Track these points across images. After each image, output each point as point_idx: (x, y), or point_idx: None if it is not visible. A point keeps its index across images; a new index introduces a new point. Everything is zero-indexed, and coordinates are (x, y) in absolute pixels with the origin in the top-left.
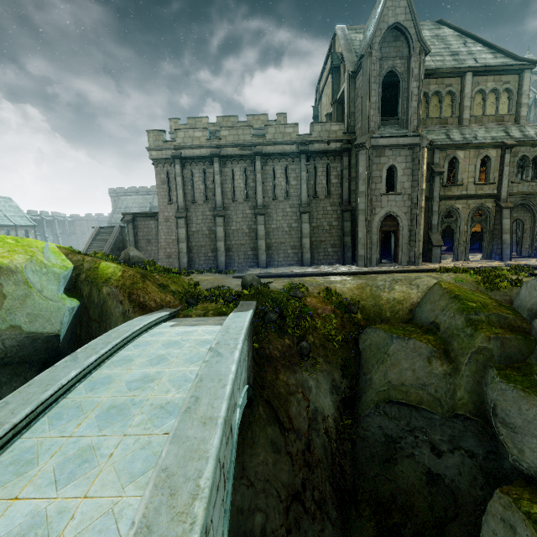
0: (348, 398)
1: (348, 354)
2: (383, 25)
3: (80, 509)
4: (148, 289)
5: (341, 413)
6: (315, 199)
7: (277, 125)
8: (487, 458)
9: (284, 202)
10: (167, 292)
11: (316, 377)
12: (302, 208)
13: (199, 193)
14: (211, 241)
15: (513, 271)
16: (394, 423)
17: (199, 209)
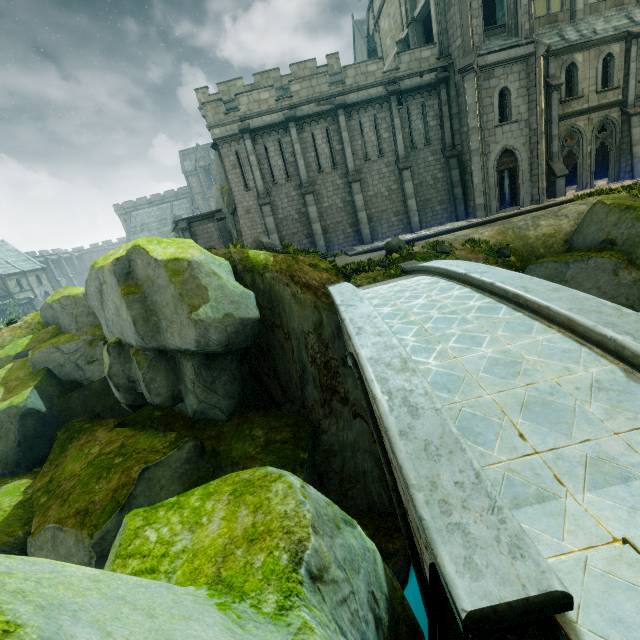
0: None
1: None
2: None
3: (516, 348)
4: (304, 270)
5: None
6: (413, 150)
7: (356, 64)
8: None
9: (378, 162)
10: (320, 270)
11: None
12: (401, 164)
13: (278, 171)
14: (303, 225)
15: None
16: None
17: (282, 190)
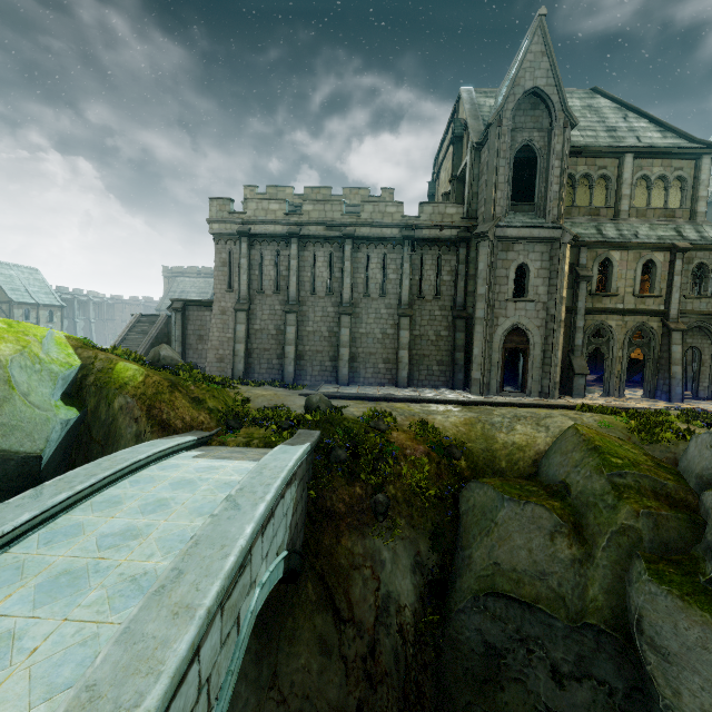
0: (437, 581)
1: (443, 517)
2: (518, 89)
3: None
4: (175, 403)
5: (425, 603)
6: (419, 299)
7: (376, 202)
8: (629, 697)
9: (378, 300)
10: (202, 408)
11: (394, 547)
12: (401, 310)
13: (268, 281)
14: (279, 344)
15: (684, 417)
16: (499, 626)
17: (266, 301)
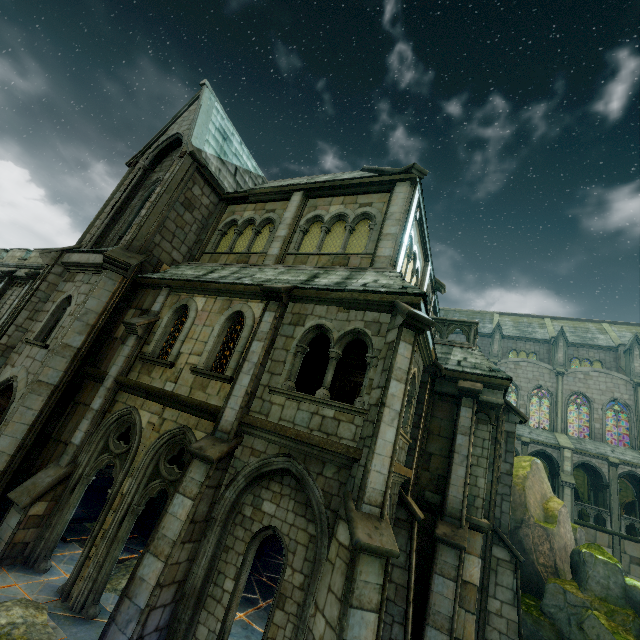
0: None
1: None
2: (164, 138)
3: None
4: None
5: None
6: None
7: None
8: None
9: None
10: None
11: None
12: None
13: None
14: None
15: None
16: None
17: None
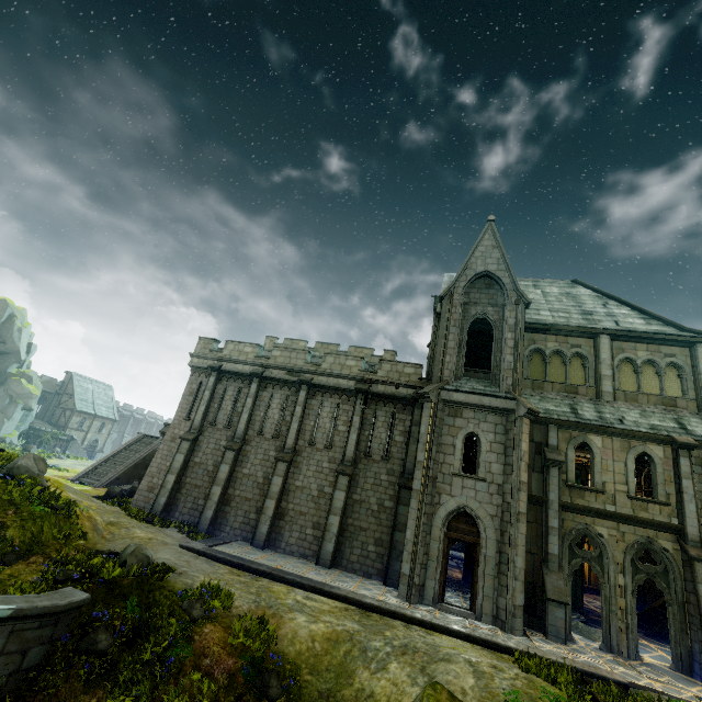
0: None
1: None
2: (470, 272)
3: None
4: None
5: None
6: (366, 457)
7: (338, 355)
8: None
9: (322, 452)
10: None
11: None
12: (342, 466)
13: (223, 414)
14: (211, 482)
15: None
16: None
17: (215, 434)
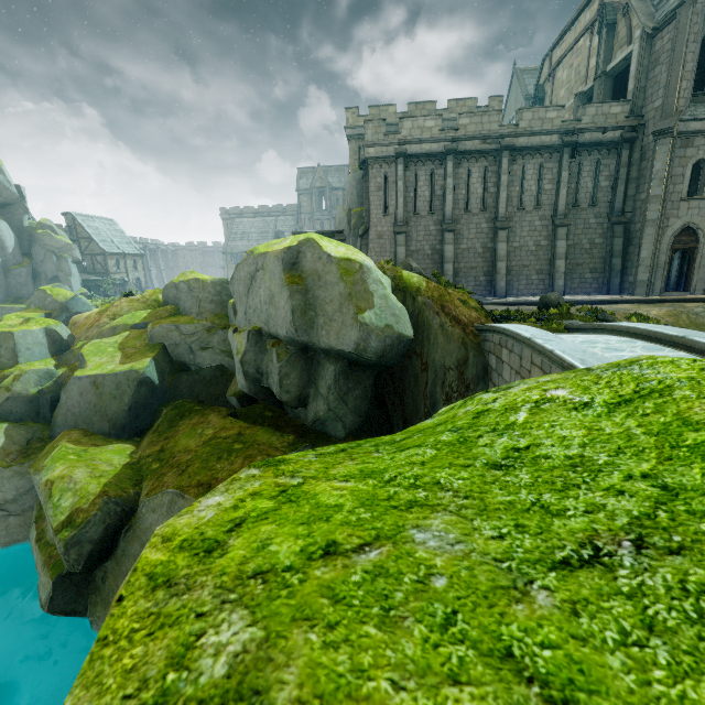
0: None
1: None
2: None
3: None
4: (455, 303)
5: None
6: (574, 208)
7: (535, 108)
8: None
9: (532, 213)
10: (469, 308)
11: None
12: (558, 220)
13: (422, 202)
14: (434, 263)
15: None
16: None
17: (421, 222)
